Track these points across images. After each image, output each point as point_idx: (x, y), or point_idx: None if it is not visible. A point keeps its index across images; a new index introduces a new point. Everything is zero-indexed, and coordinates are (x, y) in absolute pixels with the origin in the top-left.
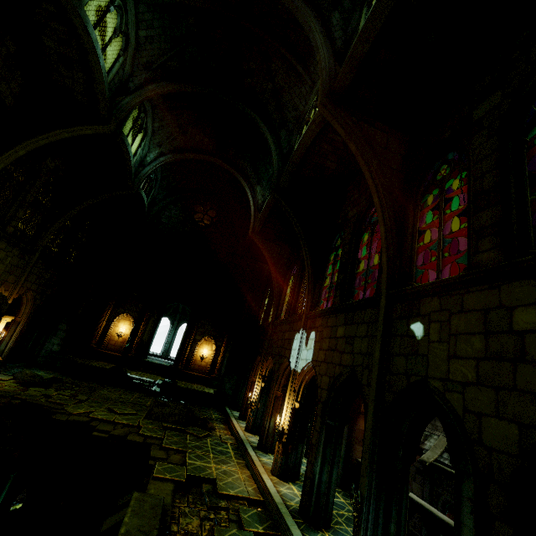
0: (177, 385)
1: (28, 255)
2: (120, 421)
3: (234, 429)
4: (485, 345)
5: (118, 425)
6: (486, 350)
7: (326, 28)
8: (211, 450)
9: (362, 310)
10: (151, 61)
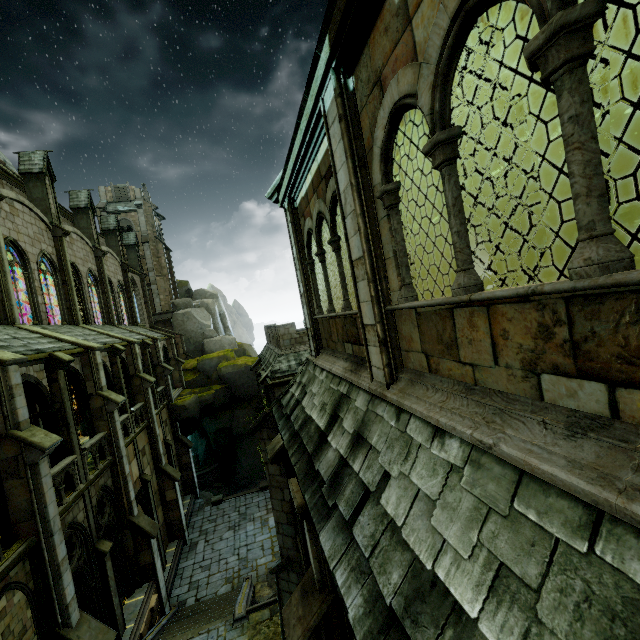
0: None
1: None
2: None
3: None
4: None
5: None
6: None
7: None
8: None
9: None
10: None
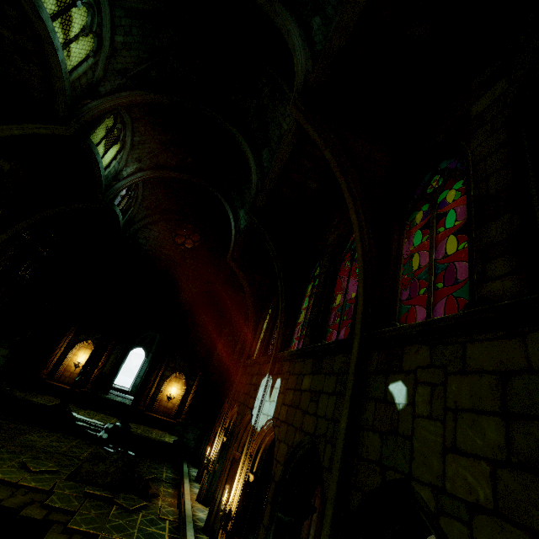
0: (131, 431)
1: None
2: (26, 483)
3: (181, 497)
4: (506, 437)
5: (21, 489)
6: (508, 447)
7: (306, 33)
8: (137, 532)
9: (332, 355)
10: (127, 68)
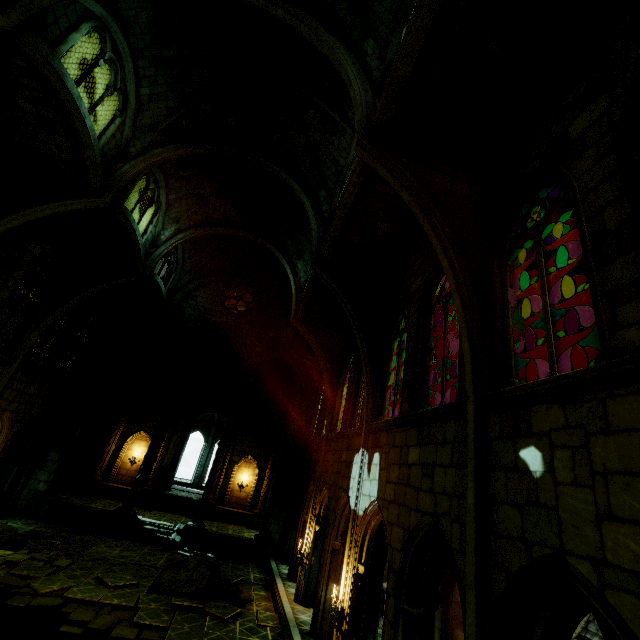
0: (205, 530)
1: (4, 365)
2: (108, 601)
3: (278, 599)
4: None
5: (104, 607)
6: None
7: (359, 60)
8: None
9: (441, 422)
10: (157, 122)
